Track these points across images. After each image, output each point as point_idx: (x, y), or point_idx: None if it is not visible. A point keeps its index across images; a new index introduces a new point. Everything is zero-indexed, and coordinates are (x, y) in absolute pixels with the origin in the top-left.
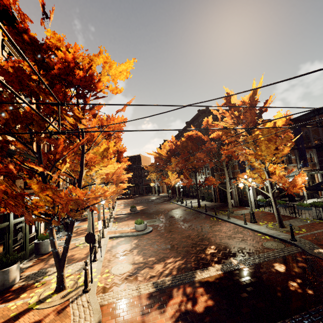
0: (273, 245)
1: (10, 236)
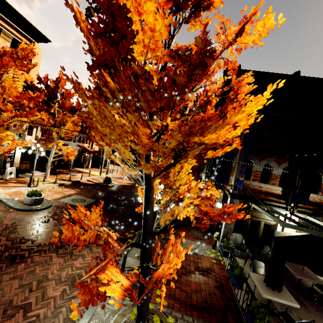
0: None
1: None
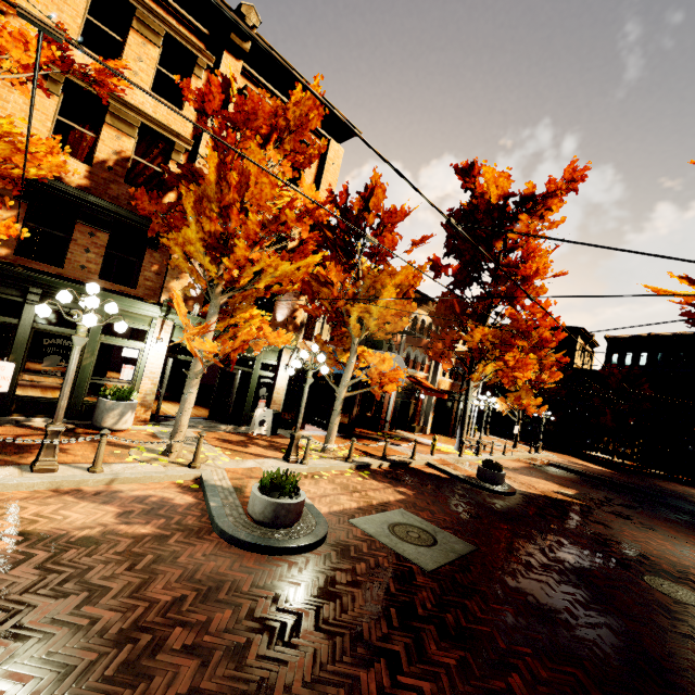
0: None
1: (15, 348)
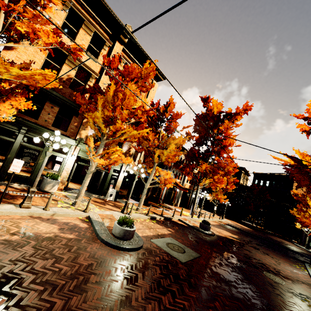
0: None
1: (11, 152)
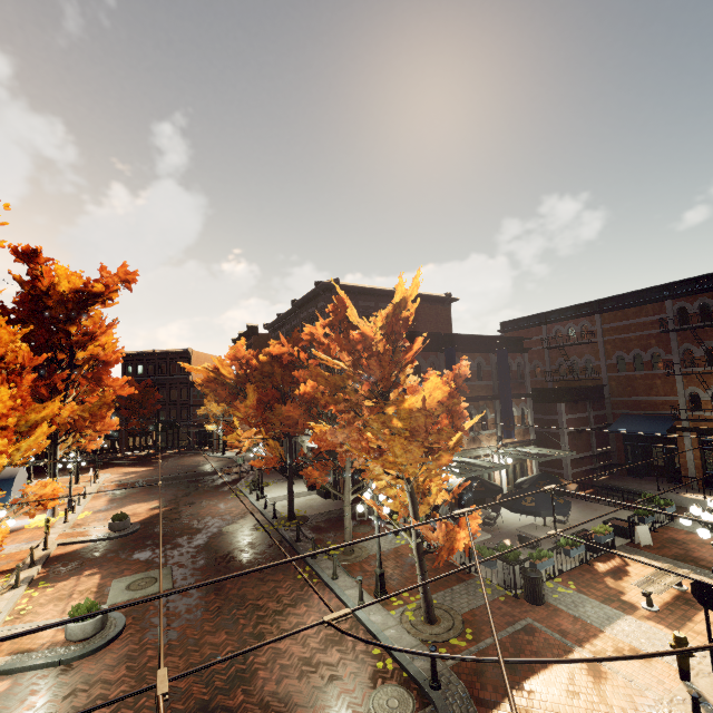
0: (389, 705)
1: None
